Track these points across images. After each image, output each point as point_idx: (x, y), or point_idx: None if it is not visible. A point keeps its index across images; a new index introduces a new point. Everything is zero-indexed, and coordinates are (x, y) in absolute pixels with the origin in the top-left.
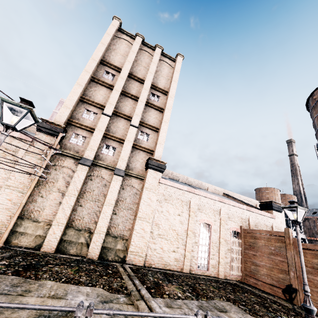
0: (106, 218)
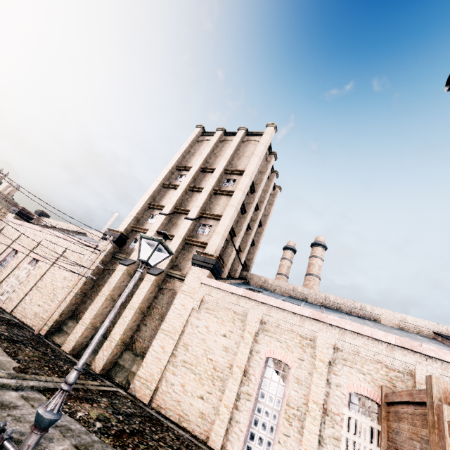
0: (123, 324)
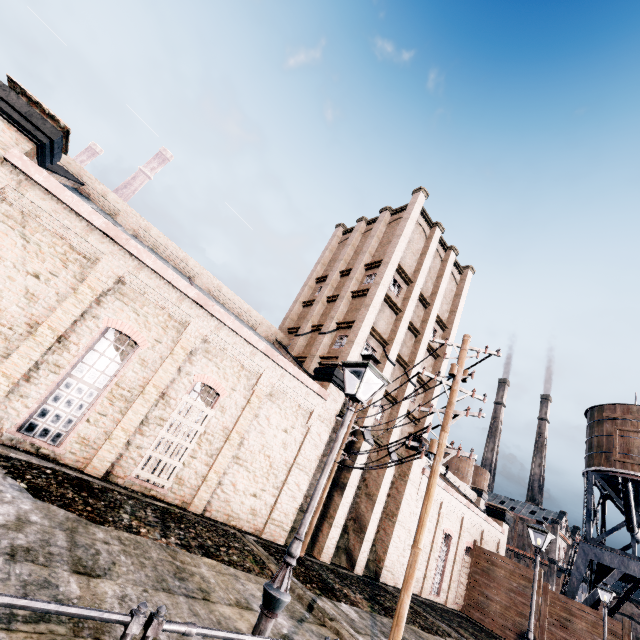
0: (376, 521)
